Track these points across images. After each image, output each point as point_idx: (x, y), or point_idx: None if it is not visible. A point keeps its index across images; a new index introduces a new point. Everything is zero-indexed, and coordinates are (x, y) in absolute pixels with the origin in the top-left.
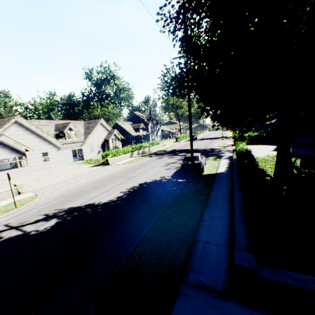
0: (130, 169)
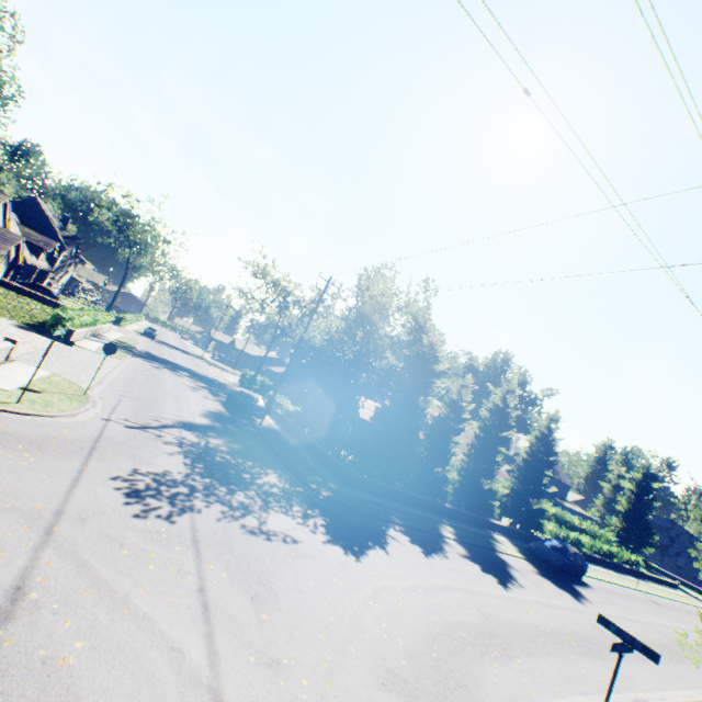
0: (146, 376)
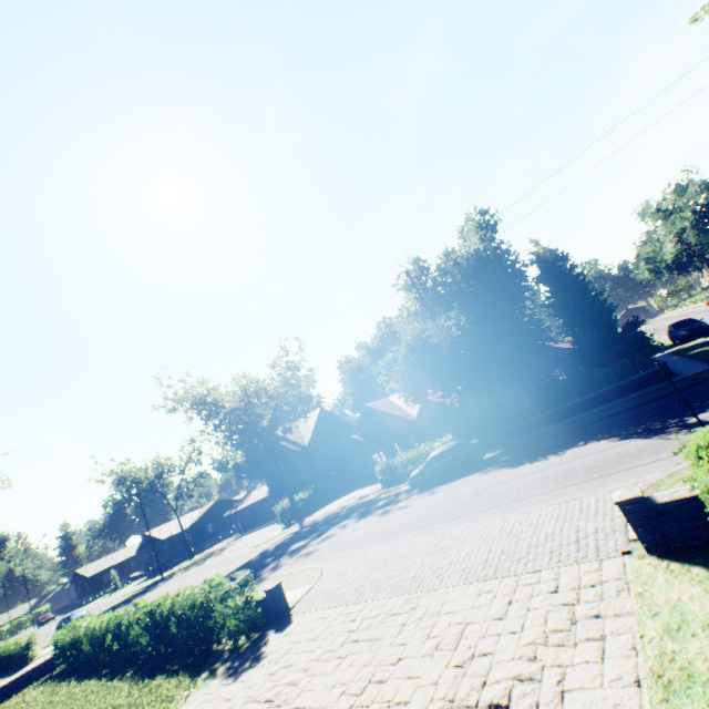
0: (405, 527)
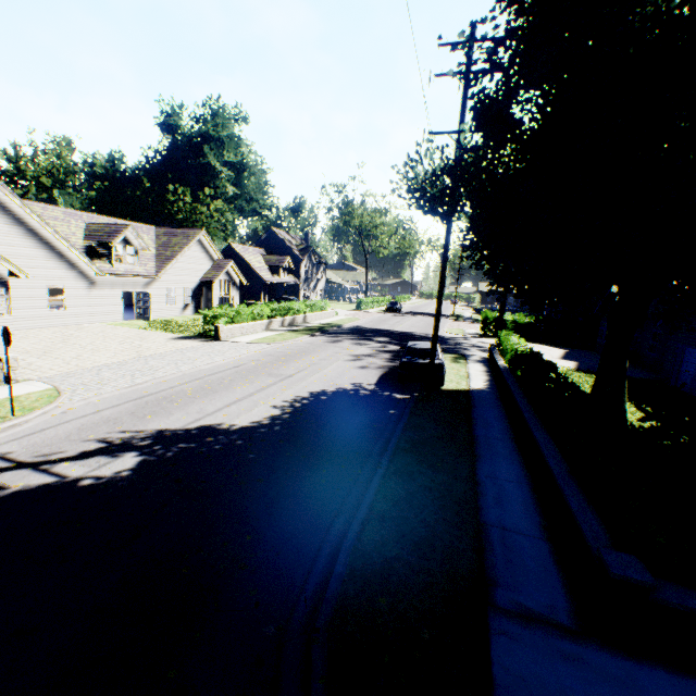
0: (276, 357)
